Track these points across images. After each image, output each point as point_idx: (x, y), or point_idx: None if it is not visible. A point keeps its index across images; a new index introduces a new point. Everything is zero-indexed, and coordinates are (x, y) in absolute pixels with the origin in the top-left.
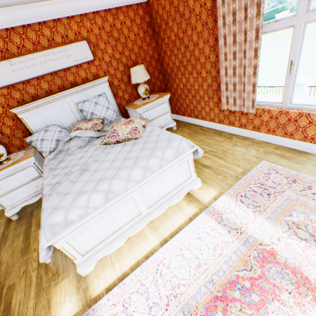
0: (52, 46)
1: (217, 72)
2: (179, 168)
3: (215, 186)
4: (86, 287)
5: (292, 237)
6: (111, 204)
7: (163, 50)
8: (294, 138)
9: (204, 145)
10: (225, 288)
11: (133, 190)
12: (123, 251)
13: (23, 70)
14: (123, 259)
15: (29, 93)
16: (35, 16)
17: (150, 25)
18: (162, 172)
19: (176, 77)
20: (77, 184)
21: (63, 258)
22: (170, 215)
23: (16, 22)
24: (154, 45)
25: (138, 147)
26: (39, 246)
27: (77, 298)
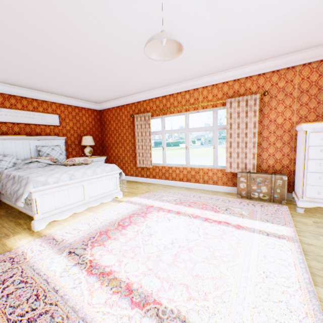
0: (35, 111)
1: (135, 147)
2: (111, 180)
3: (131, 196)
4: (40, 233)
5: (161, 202)
6: (72, 182)
7: (106, 133)
8: (169, 179)
9: (126, 185)
10: (131, 216)
11: (85, 180)
12: (69, 219)
13: (7, 116)
14: (69, 222)
15: (1, 130)
16: (33, 95)
17: (100, 120)
18: (102, 177)
19: (111, 149)
20: (50, 172)
21: (11, 230)
22: (102, 206)
23: (19, 94)
24: (100, 130)
25: (88, 166)
26: (25, 191)
27: (33, 237)
